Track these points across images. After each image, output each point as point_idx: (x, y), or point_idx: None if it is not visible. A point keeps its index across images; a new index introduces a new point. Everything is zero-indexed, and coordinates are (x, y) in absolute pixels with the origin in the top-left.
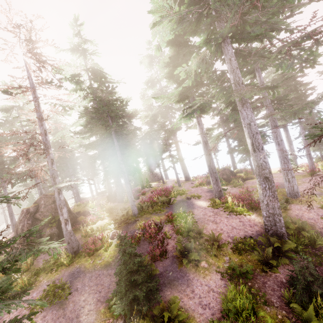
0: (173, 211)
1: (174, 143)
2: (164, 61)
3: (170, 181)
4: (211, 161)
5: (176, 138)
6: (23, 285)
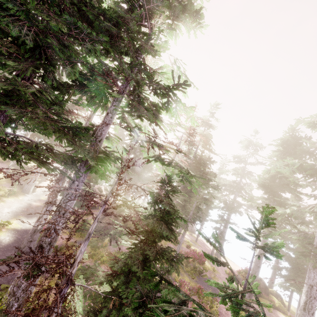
0: (202, 285)
1: (229, 223)
2: (265, 175)
3: (201, 242)
4: (257, 273)
5: (231, 214)
6: (104, 260)
